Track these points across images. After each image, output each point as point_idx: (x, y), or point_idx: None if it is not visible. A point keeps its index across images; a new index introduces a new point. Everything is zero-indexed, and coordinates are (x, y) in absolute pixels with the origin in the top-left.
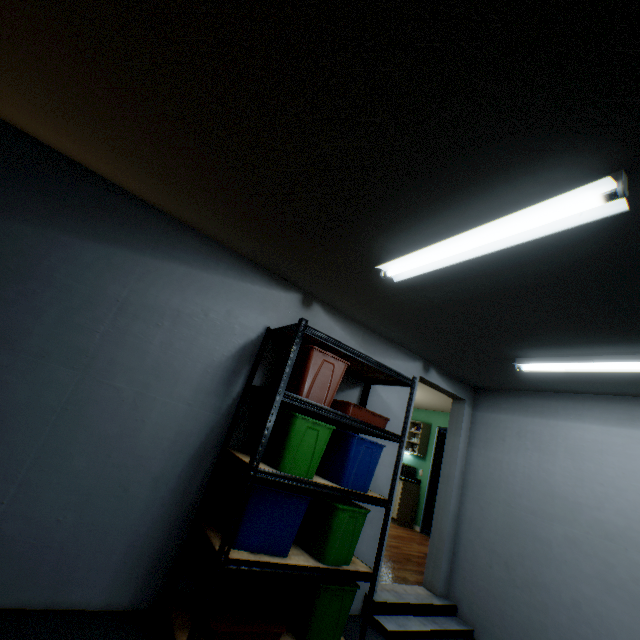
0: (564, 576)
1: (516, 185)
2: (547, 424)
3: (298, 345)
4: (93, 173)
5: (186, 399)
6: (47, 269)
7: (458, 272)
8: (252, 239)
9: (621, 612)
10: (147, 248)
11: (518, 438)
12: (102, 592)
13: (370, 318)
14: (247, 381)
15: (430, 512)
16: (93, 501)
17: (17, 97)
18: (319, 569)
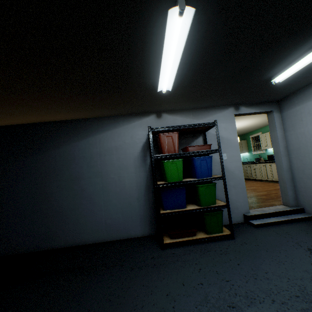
0: None
1: (156, 33)
2: None
3: (151, 137)
4: (70, 120)
5: (133, 172)
6: (77, 155)
7: (188, 70)
8: (120, 108)
9: None
10: (96, 132)
11: (309, 115)
12: (140, 232)
13: (188, 105)
14: (150, 157)
15: None
16: (124, 210)
17: (40, 115)
18: (199, 209)
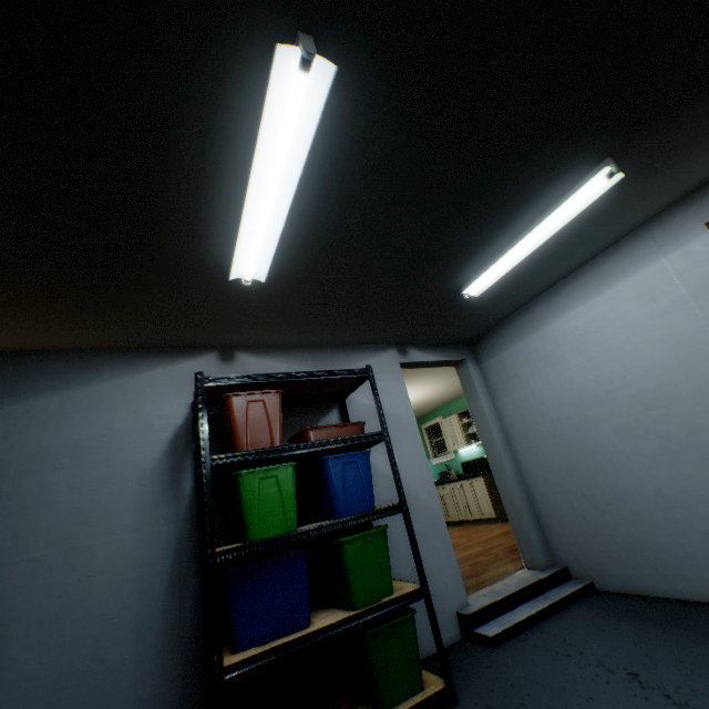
0: (635, 472)
1: (239, 111)
2: (543, 334)
3: (203, 402)
4: None
5: (131, 526)
6: None
7: (309, 236)
8: (110, 326)
9: (698, 473)
10: (3, 397)
11: (528, 365)
12: None
13: (302, 335)
14: (195, 470)
15: None
16: (67, 695)
17: None
18: (351, 618)
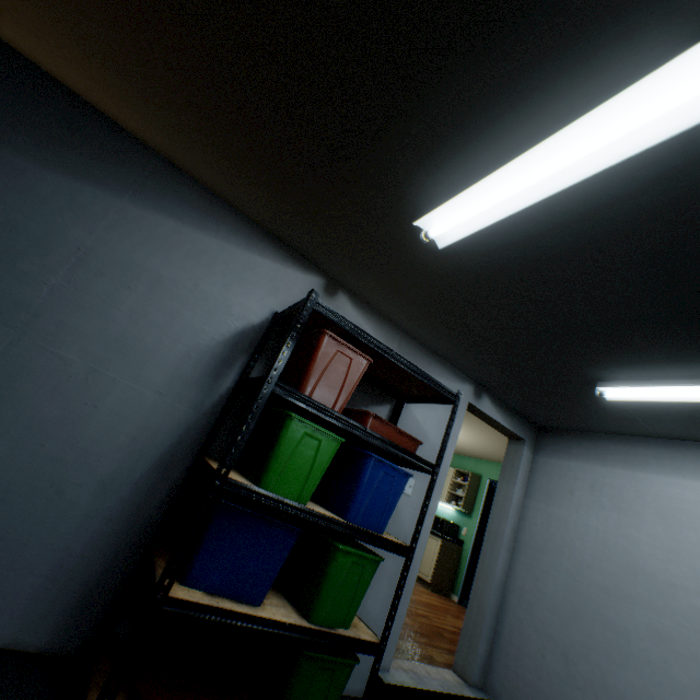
0: (646, 682)
1: (634, 39)
2: (632, 477)
3: (303, 323)
4: (66, 88)
5: (157, 387)
6: None
7: (528, 233)
8: (260, 190)
9: None
10: (127, 191)
11: (591, 492)
12: (9, 624)
13: (409, 318)
14: (241, 375)
15: (472, 580)
16: (12, 501)
17: None
18: (302, 629)
